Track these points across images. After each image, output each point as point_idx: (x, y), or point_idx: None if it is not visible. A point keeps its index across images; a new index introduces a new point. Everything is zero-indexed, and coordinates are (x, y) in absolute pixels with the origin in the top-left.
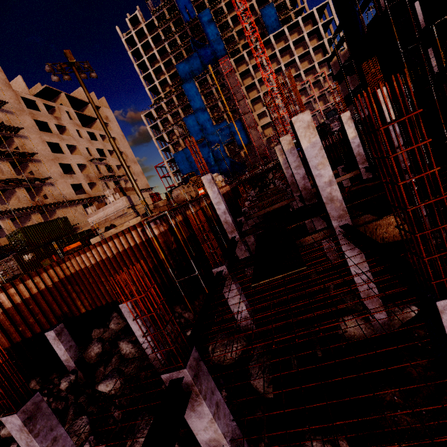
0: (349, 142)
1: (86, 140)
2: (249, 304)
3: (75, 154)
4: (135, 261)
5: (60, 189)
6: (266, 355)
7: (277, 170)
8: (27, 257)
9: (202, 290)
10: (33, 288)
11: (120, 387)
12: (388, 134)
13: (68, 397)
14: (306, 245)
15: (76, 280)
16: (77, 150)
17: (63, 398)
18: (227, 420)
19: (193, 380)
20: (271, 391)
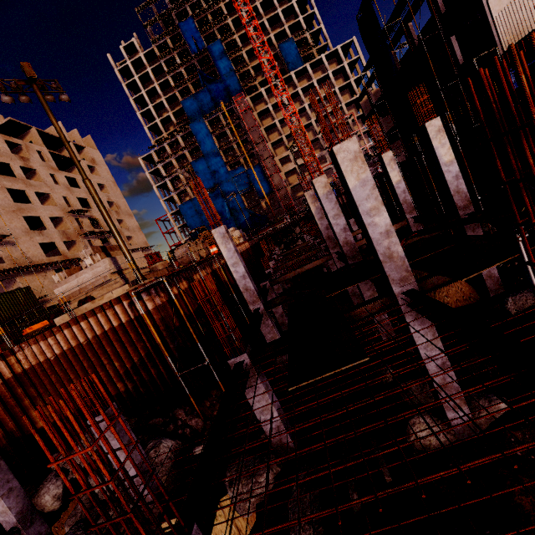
0: (393, 187)
1: (64, 186)
2: (281, 403)
3: (47, 205)
4: (119, 348)
5: (23, 250)
6: (311, 490)
7: (305, 223)
8: None
9: (216, 384)
10: None
11: None
12: (444, 175)
13: None
14: (359, 320)
15: (31, 379)
16: (51, 199)
17: None
18: None
19: None
20: None
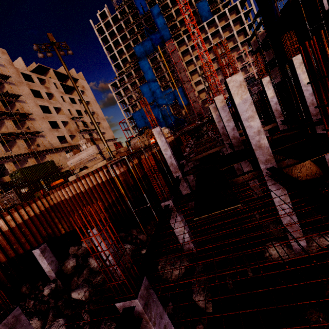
0: (268, 101)
1: (68, 103)
2: (190, 230)
3: (60, 114)
4: (101, 194)
5: (49, 140)
6: (205, 275)
7: (210, 124)
8: (24, 190)
9: (153, 217)
10: (25, 215)
11: (89, 295)
12: (303, 93)
13: (49, 301)
14: (238, 184)
15: (58, 208)
16: (62, 111)
17: (45, 302)
18: None
19: (144, 309)
20: (210, 307)
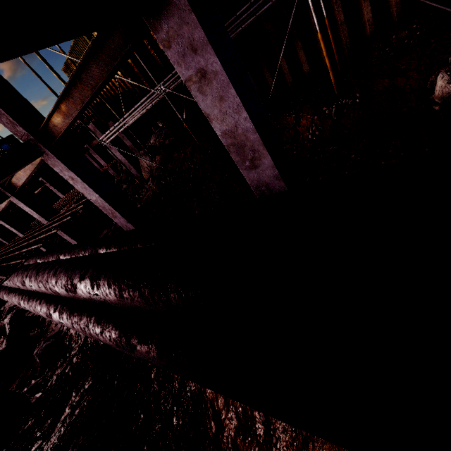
0: None
1: None
2: (110, 229)
3: None
4: None
5: None
6: None
7: None
8: None
9: None
10: None
11: None
12: None
13: None
14: None
15: None
16: None
17: None
18: (20, 234)
19: None
20: None
